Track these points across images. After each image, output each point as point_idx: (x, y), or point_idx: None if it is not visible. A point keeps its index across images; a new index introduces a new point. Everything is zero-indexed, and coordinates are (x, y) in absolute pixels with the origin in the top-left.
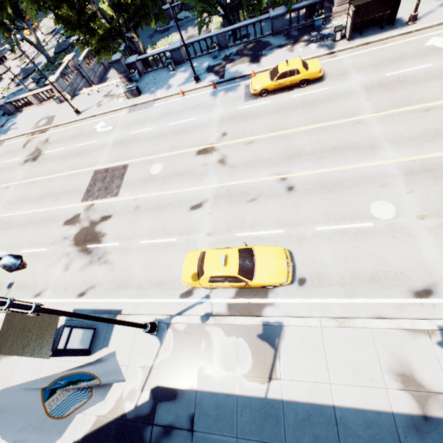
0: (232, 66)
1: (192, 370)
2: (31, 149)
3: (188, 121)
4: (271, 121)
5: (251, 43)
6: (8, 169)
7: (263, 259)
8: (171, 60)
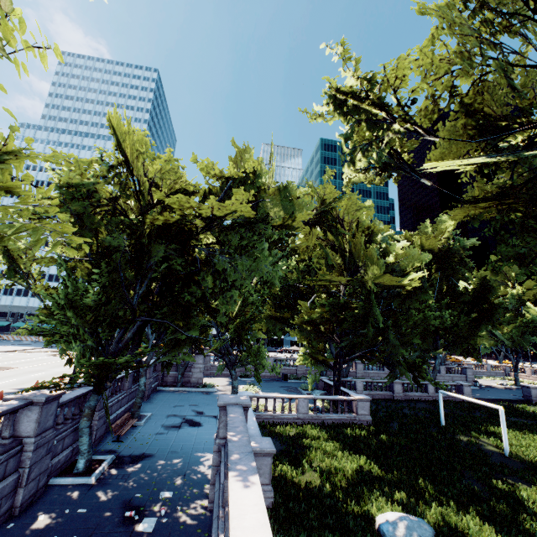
0: None
1: None
2: None
3: None
4: None
5: None
6: None
7: None
8: None
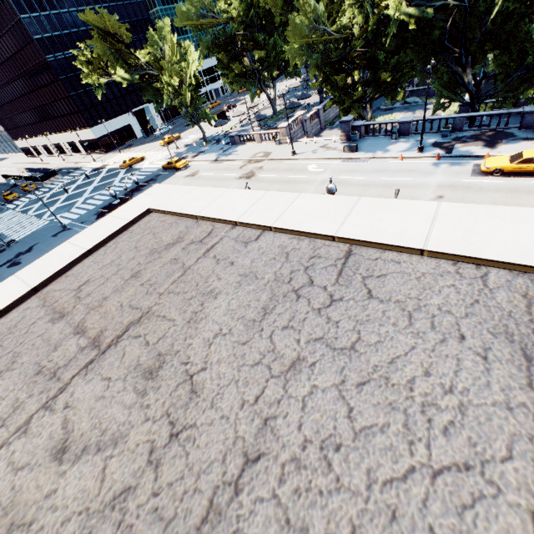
0: (462, 146)
1: None
2: (246, 170)
3: (402, 180)
4: (499, 197)
5: (490, 131)
6: (225, 180)
7: None
8: (397, 130)
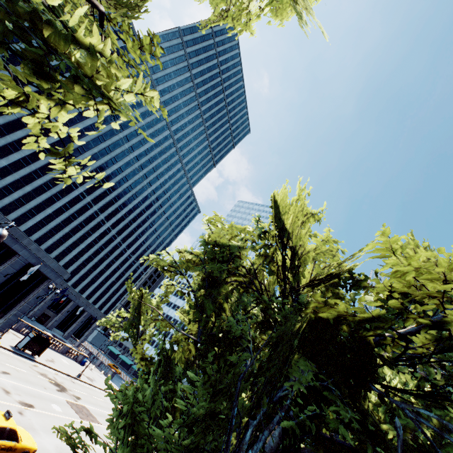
0: None
1: None
2: None
3: None
4: None
5: None
6: None
7: None
8: None
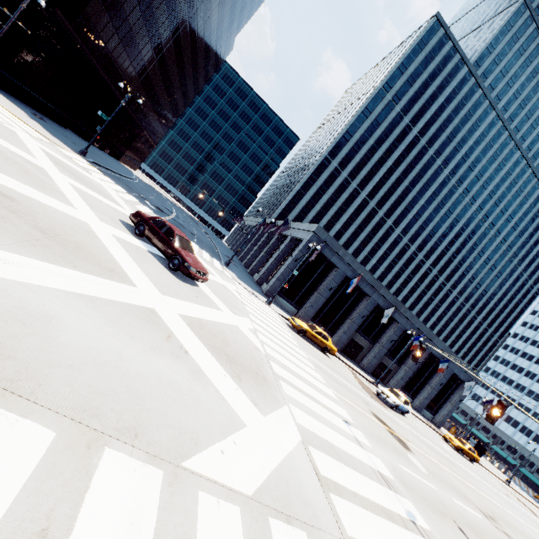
0: None
1: (437, 429)
2: None
3: None
4: None
5: None
6: None
7: (458, 441)
8: None
